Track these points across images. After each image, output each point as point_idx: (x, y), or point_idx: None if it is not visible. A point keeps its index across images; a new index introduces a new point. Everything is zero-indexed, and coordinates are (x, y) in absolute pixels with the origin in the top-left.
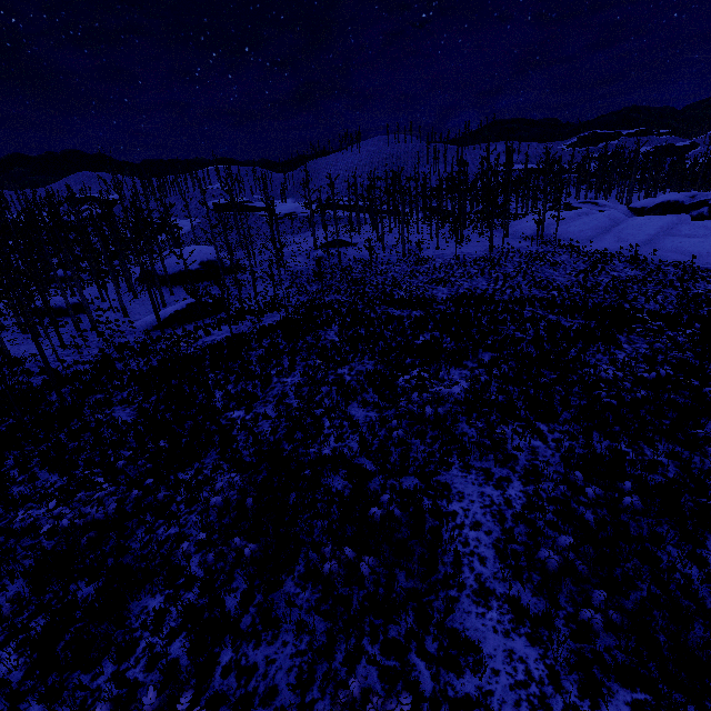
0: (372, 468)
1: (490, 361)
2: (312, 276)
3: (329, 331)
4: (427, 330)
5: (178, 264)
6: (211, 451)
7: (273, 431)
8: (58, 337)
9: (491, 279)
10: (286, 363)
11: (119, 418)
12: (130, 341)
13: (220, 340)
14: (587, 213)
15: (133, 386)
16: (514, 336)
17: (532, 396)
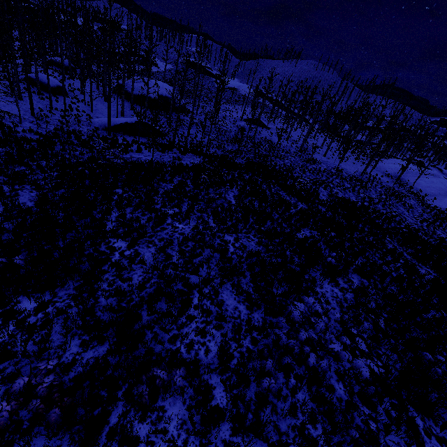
0: (222, 400)
1: (360, 288)
2: (232, 138)
3: (230, 191)
4: (308, 226)
5: (144, 90)
6: (72, 281)
7: (141, 286)
8: (30, 104)
9: (359, 197)
10: (184, 207)
11: (21, 198)
12: (83, 131)
13: (143, 161)
14: (436, 175)
15: (55, 171)
16: (381, 266)
17: (401, 357)
